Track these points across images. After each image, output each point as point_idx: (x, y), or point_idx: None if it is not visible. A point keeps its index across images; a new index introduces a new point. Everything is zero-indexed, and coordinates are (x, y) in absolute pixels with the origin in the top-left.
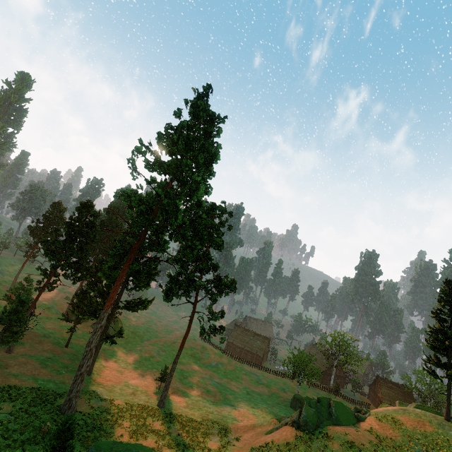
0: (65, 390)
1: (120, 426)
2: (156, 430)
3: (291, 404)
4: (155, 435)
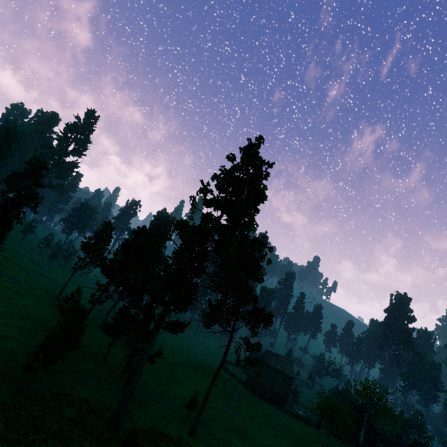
0: (108, 403)
1: None
2: None
3: None
4: None
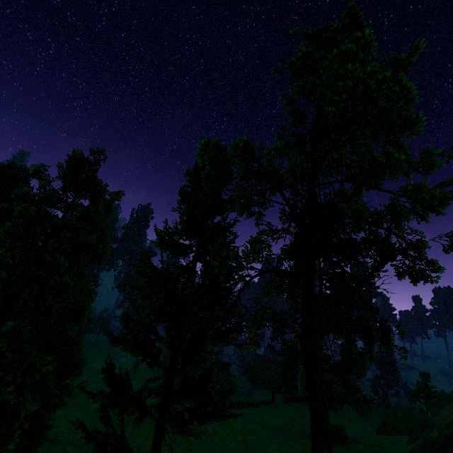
0: None
1: None
2: None
3: None
4: None
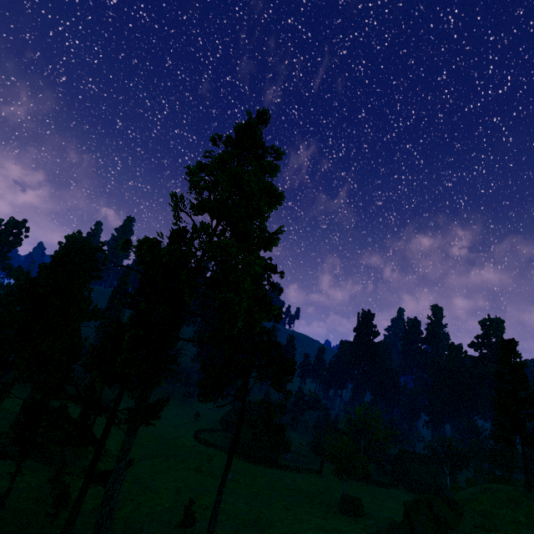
0: None
1: None
2: None
3: (341, 509)
4: None
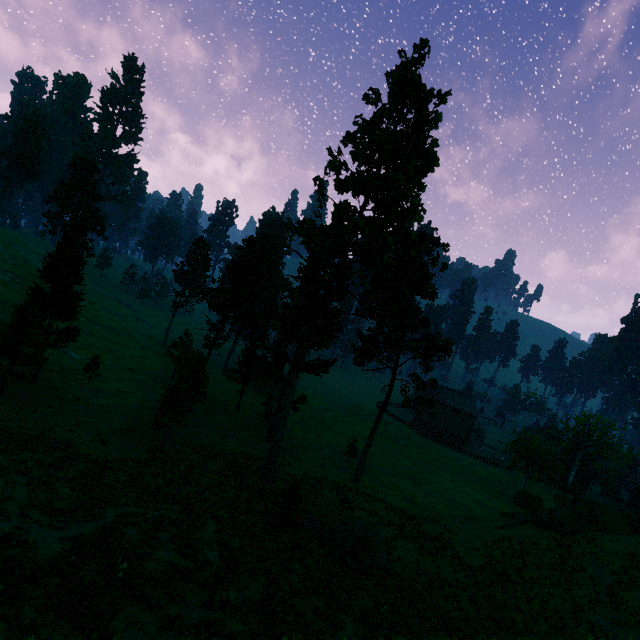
0: (254, 454)
1: (323, 497)
2: (362, 506)
3: (514, 499)
4: (362, 511)
